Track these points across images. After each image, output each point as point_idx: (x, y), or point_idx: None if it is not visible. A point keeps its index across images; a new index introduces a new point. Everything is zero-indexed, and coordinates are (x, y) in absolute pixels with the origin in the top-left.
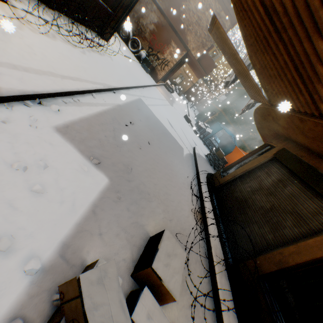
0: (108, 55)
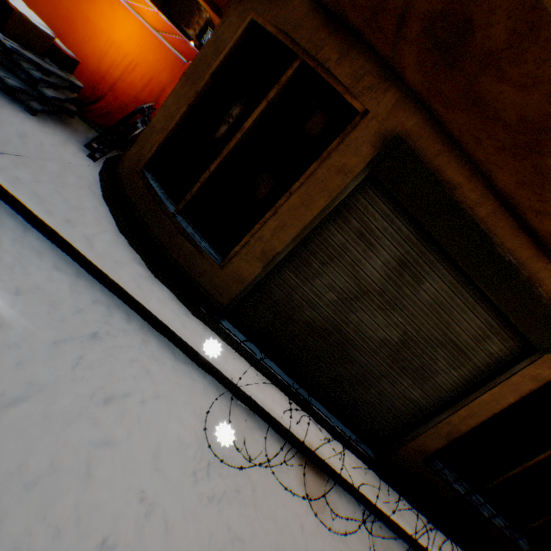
0: None
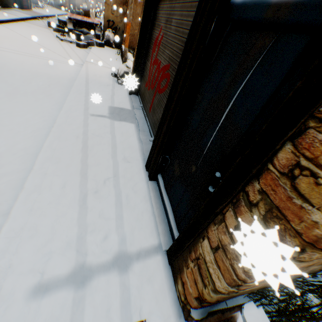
0: (45, 9)
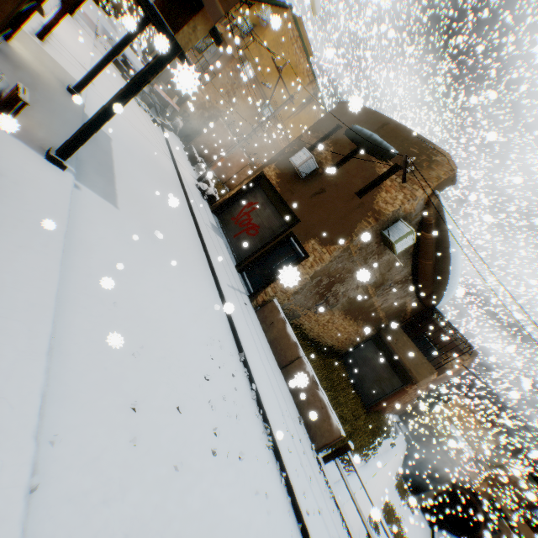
0: None
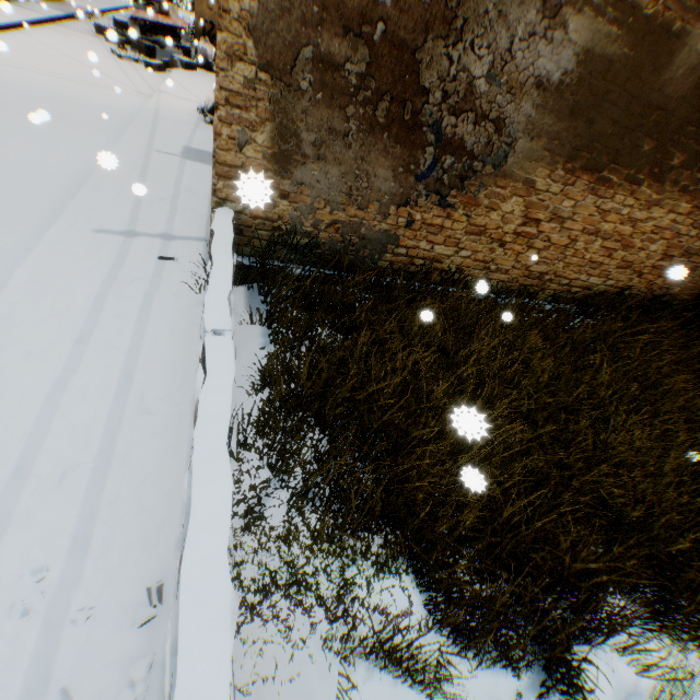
0: None
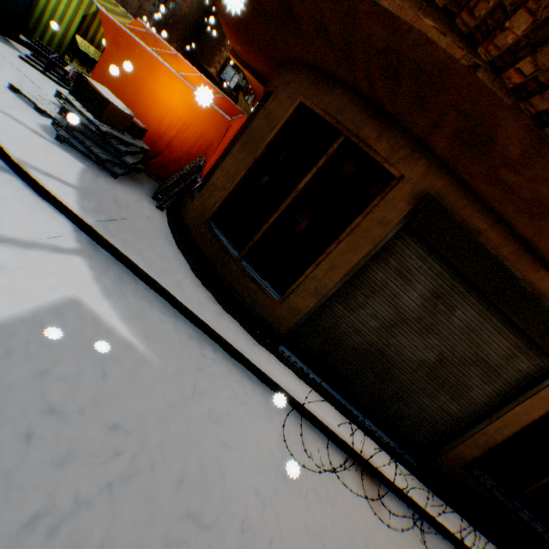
0: None
